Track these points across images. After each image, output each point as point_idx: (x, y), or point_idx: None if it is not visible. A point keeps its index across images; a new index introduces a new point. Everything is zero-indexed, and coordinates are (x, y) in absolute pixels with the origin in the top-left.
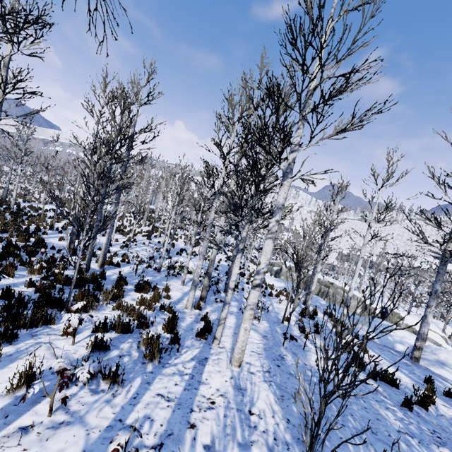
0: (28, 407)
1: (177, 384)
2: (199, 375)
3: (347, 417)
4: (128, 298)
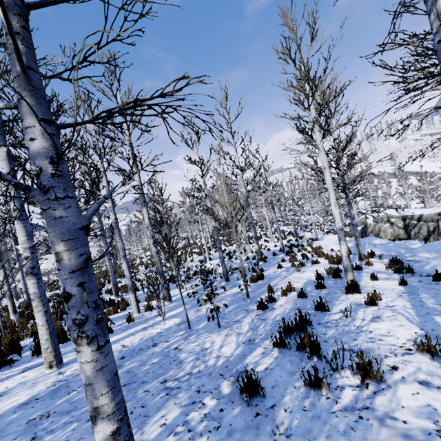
0: None
1: None
2: None
3: (72, 424)
4: None
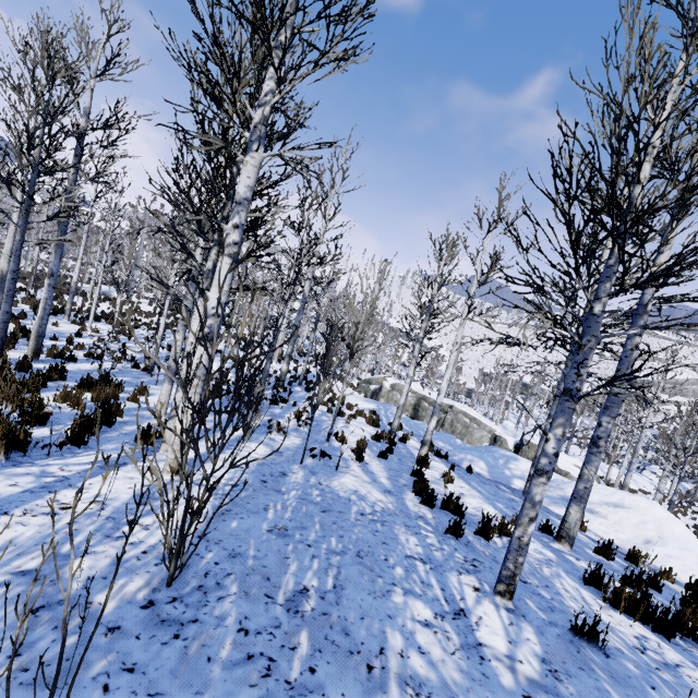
0: None
1: (16, 485)
2: (82, 479)
3: (329, 538)
4: (49, 394)
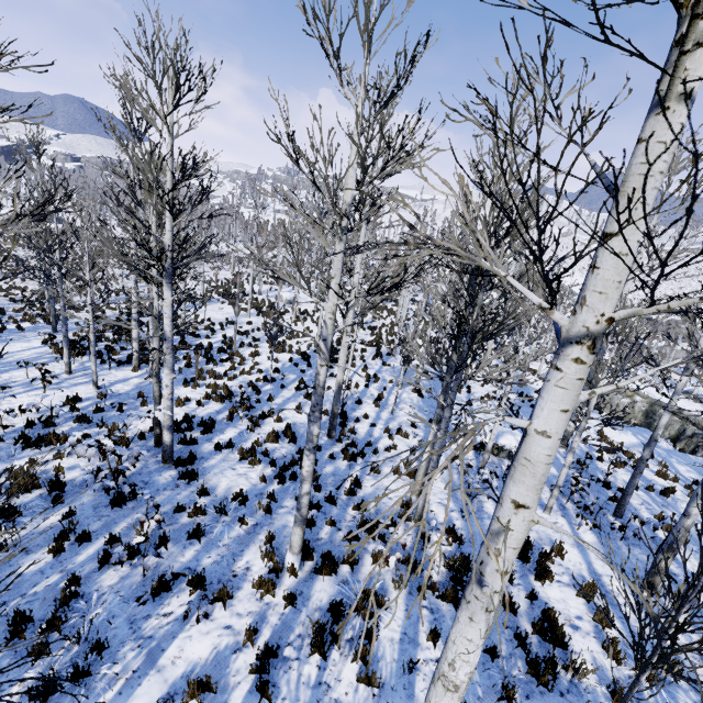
0: None
1: None
2: None
3: None
4: (560, 622)
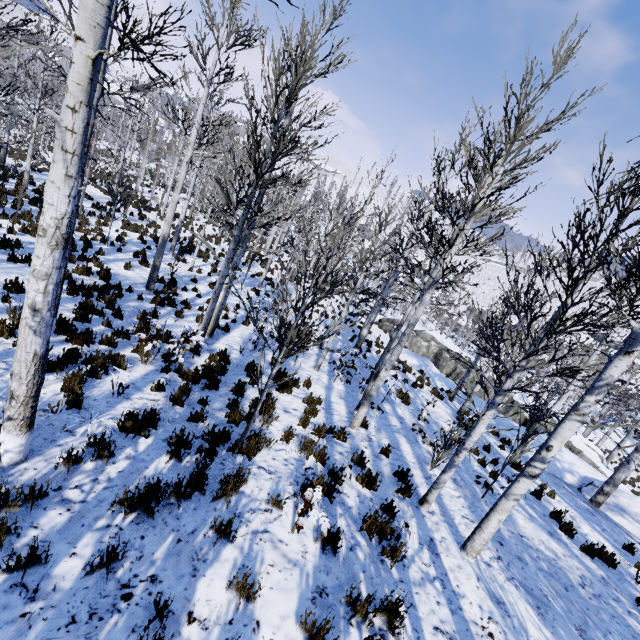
0: None
1: (439, 602)
2: (446, 578)
3: (608, 637)
4: (278, 408)
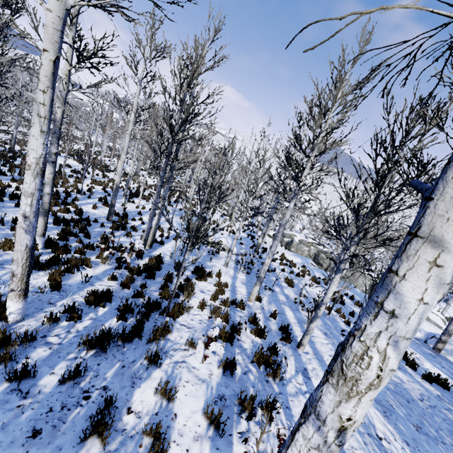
0: (229, 451)
1: None
2: None
3: (439, 432)
4: (196, 290)
